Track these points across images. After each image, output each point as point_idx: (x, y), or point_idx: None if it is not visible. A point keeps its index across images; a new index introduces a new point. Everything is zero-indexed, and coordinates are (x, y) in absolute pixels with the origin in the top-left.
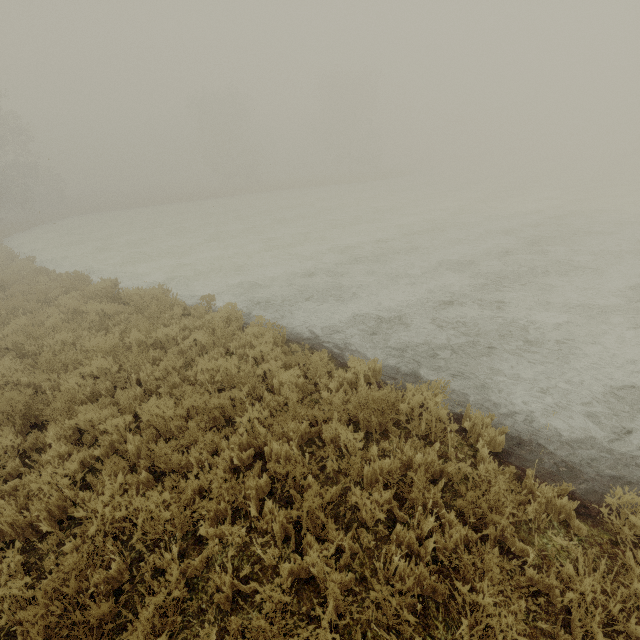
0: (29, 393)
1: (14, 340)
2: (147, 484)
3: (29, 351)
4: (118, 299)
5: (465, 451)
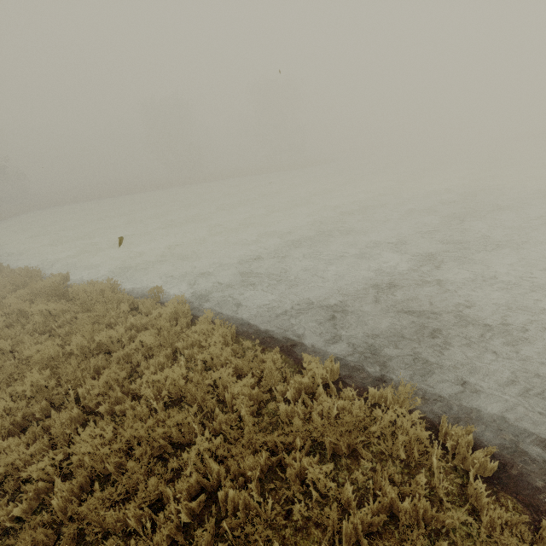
0: None
1: None
2: None
3: None
4: (66, 295)
5: (450, 478)
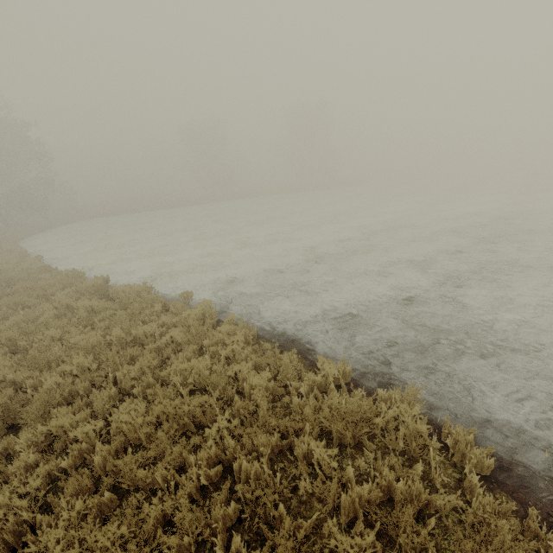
0: (9, 393)
1: (8, 336)
2: (109, 504)
3: (20, 346)
4: (107, 295)
5: (449, 472)
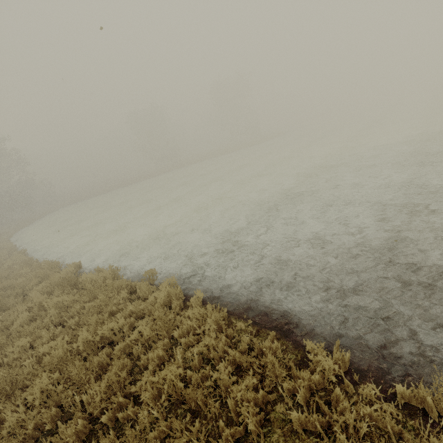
0: None
1: None
2: None
3: None
4: (77, 284)
5: None
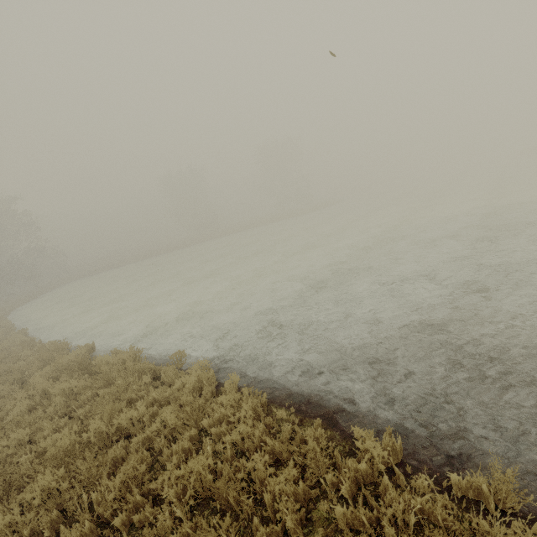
0: None
1: None
2: None
3: None
4: (90, 368)
5: None
